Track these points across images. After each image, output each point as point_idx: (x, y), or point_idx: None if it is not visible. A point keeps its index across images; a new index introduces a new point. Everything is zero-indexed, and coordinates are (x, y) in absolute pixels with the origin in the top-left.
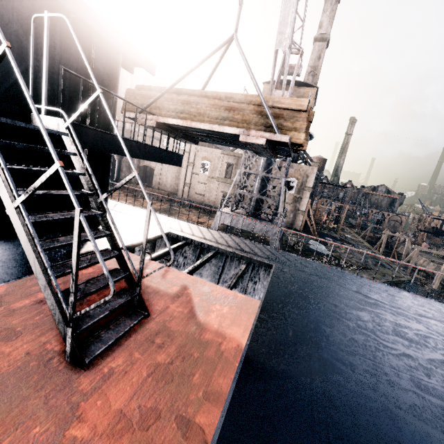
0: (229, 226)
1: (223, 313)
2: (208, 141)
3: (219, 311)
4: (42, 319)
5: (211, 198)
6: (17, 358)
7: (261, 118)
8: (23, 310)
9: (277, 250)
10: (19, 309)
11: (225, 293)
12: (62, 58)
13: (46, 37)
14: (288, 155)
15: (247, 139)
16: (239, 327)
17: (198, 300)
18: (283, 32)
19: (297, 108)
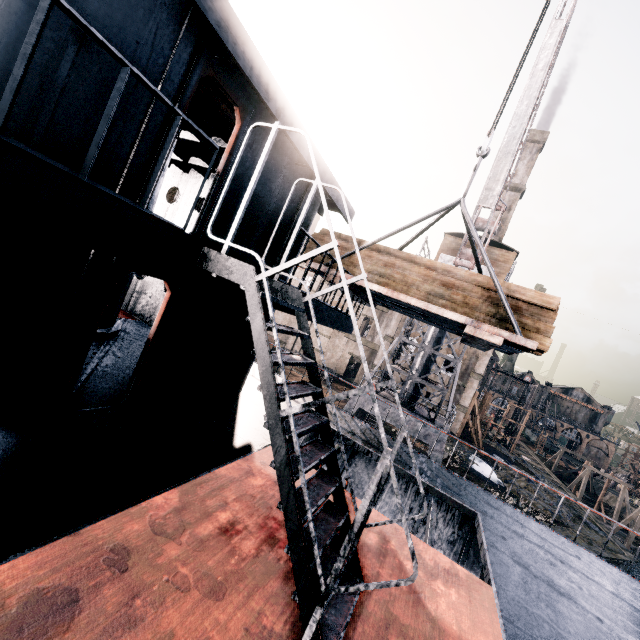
0: (361, 410)
1: (453, 603)
2: (393, 309)
3: (447, 597)
4: (240, 565)
5: (333, 358)
6: (238, 636)
7: (491, 306)
8: (212, 542)
9: (471, 484)
10: (206, 539)
11: (439, 559)
12: (276, 202)
13: (308, 203)
14: (506, 352)
15: (476, 332)
16: (487, 638)
17: (411, 566)
18: (491, 189)
19: (543, 305)
